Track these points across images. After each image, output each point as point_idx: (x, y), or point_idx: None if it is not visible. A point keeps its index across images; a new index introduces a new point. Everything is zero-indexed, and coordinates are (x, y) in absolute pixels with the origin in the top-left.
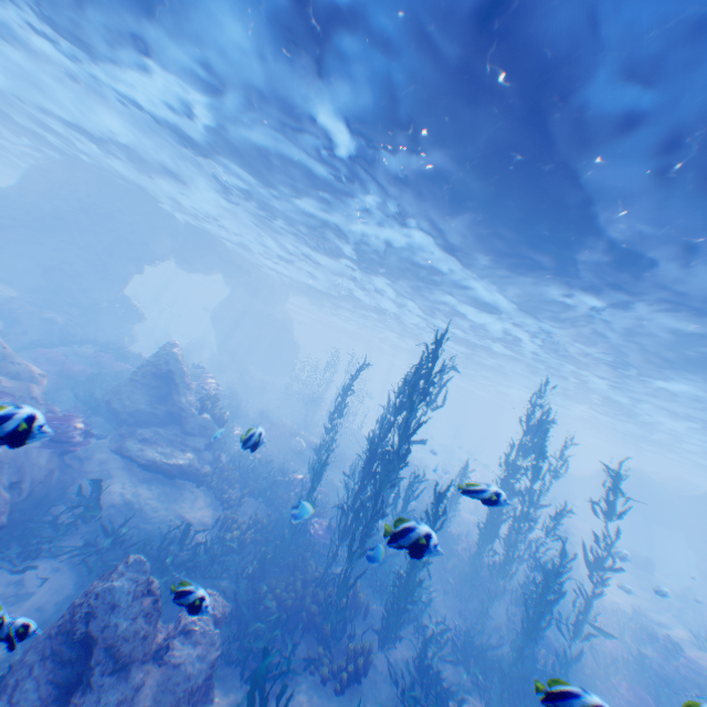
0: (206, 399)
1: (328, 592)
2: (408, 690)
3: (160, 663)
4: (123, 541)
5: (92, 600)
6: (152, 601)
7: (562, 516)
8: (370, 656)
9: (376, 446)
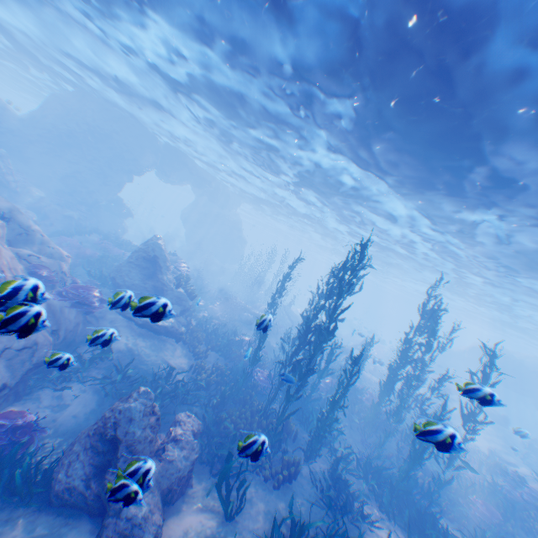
0: (181, 279)
1: (270, 421)
2: (325, 492)
3: (160, 459)
4: (128, 376)
5: (117, 414)
6: (155, 418)
7: (445, 380)
8: (299, 467)
9: (309, 321)
